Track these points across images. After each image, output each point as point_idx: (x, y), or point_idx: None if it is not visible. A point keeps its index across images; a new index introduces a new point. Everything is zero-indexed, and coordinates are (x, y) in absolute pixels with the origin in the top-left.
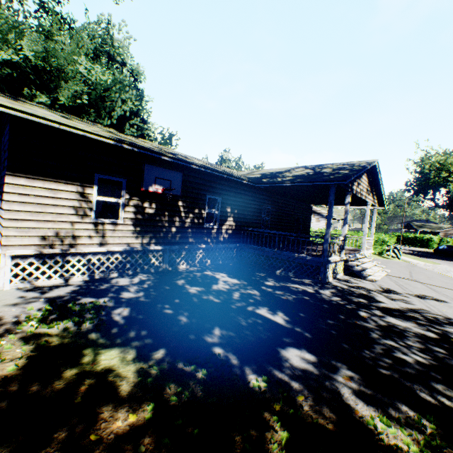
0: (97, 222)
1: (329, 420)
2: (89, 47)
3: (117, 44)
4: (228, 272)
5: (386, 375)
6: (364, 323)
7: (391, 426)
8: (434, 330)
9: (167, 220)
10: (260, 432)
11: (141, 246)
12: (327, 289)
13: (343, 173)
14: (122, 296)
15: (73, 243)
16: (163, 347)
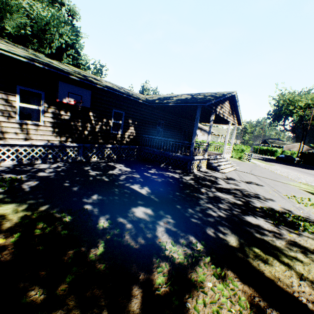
0: (21, 123)
1: (138, 243)
2: None
3: None
4: (126, 164)
5: (193, 222)
6: (200, 195)
7: (176, 246)
8: (242, 200)
9: (80, 125)
10: (88, 249)
11: (60, 143)
12: (189, 176)
13: (208, 98)
14: (37, 174)
15: (2, 137)
16: (50, 204)
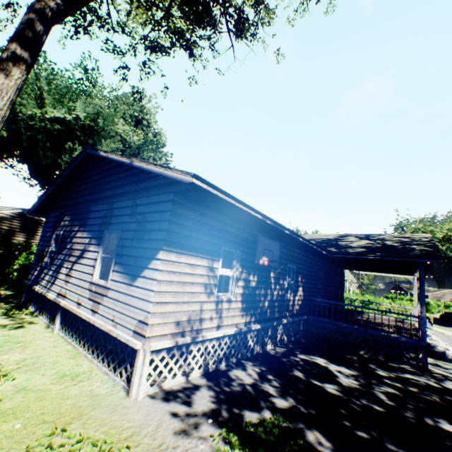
0: (217, 300)
1: None
2: (126, 112)
3: (145, 111)
4: (319, 354)
5: None
6: None
7: None
8: None
9: (262, 293)
10: None
11: (245, 326)
12: (445, 381)
13: (421, 248)
14: (277, 405)
15: (199, 327)
16: None
